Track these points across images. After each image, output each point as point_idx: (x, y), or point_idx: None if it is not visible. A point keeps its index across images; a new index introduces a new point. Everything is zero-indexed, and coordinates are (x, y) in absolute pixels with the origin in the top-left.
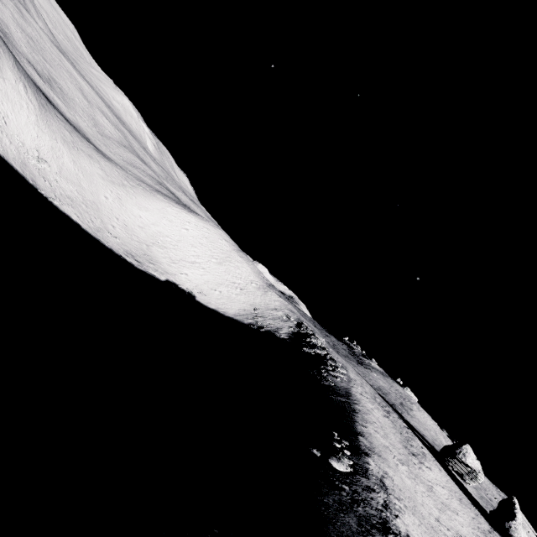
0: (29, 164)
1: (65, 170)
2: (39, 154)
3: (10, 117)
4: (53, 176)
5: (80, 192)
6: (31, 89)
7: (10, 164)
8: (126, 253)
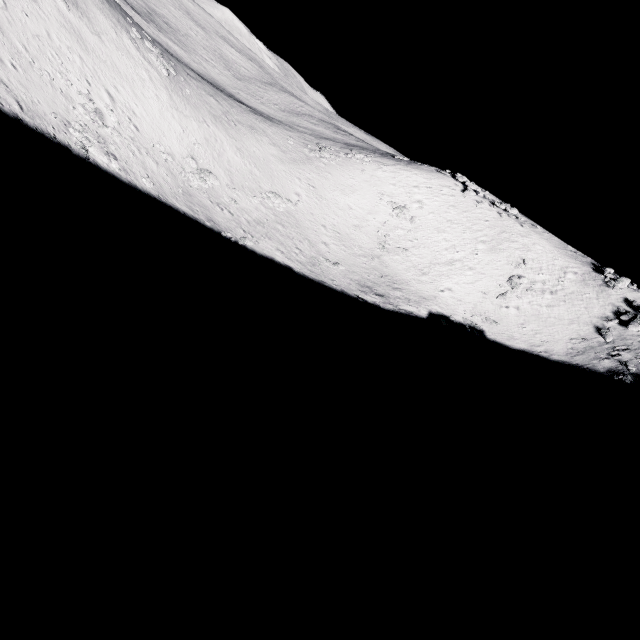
0: (192, 189)
1: (235, 174)
2: (196, 164)
3: (136, 111)
4: (226, 194)
5: (265, 204)
6: (140, 37)
7: (172, 207)
8: (360, 288)
